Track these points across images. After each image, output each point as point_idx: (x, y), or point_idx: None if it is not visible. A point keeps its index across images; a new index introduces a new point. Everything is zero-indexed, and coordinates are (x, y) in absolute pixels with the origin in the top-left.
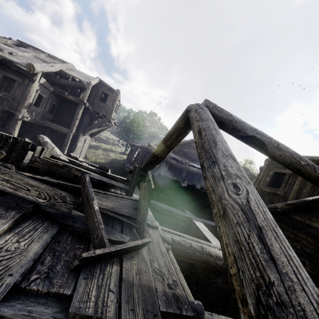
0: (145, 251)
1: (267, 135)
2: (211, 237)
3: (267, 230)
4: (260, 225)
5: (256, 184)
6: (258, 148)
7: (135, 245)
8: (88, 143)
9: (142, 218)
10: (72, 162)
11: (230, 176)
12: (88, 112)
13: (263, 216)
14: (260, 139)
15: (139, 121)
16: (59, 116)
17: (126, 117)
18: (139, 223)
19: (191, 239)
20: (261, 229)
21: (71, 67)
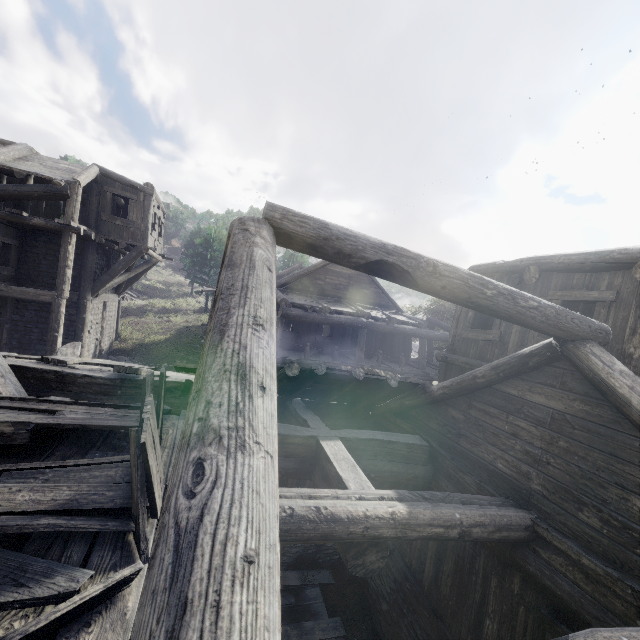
0: (137, 591)
1: (411, 253)
2: (350, 472)
3: (192, 614)
4: (186, 598)
5: (453, 328)
6: (399, 281)
7: (78, 604)
8: (118, 308)
9: (136, 509)
10: (50, 374)
11: (201, 437)
12: (93, 244)
13: (210, 561)
14: (397, 264)
15: (222, 237)
16: (27, 267)
17: (196, 234)
18: (135, 520)
19: (297, 495)
20: (182, 612)
21: (25, 152)
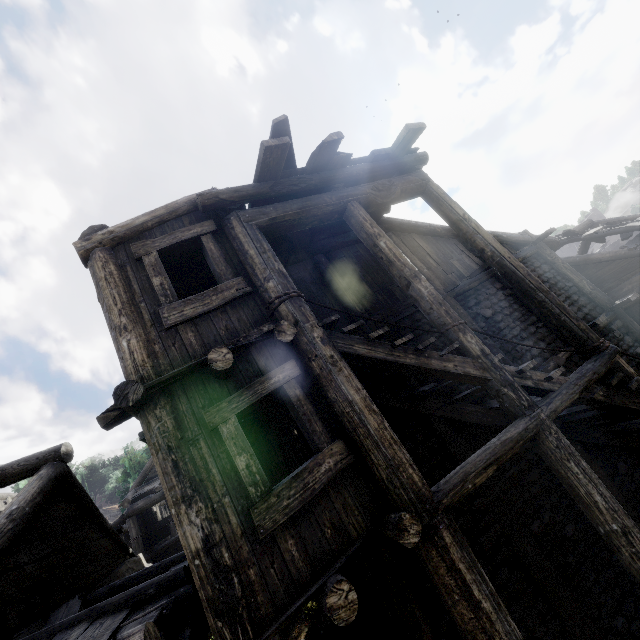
0: None
1: None
2: None
3: None
4: None
5: None
6: None
7: None
8: None
9: None
10: None
11: None
12: None
13: None
14: None
15: (136, 461)
16: None
17: None
18: None
19: None
20: None
21: None
